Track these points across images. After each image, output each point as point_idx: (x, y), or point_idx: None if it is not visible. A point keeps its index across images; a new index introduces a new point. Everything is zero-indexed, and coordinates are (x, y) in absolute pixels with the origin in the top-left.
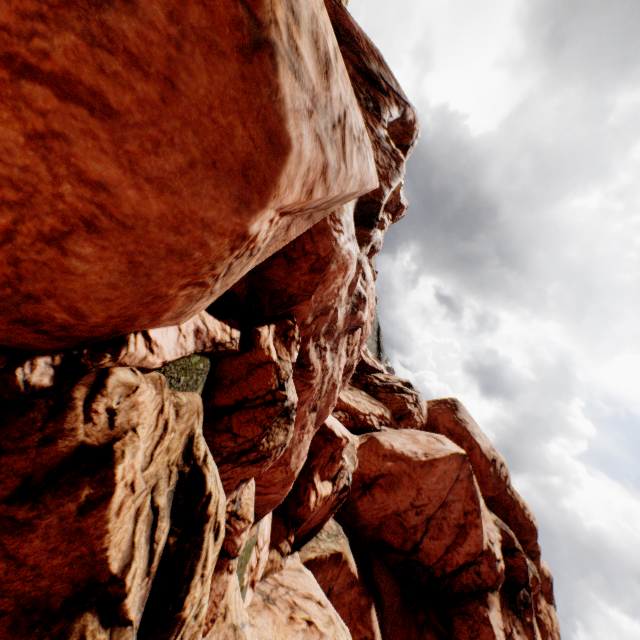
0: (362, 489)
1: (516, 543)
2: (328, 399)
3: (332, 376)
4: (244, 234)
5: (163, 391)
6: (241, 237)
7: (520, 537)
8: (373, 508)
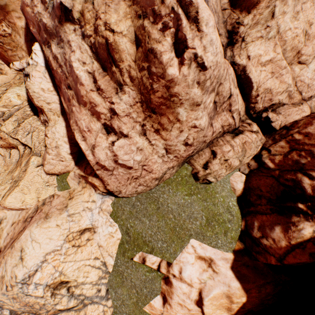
0: None
1: None
2: (74, 79)
3: (67, 60)
4: None
5: (19, 74)
6: None
7: None
8: None
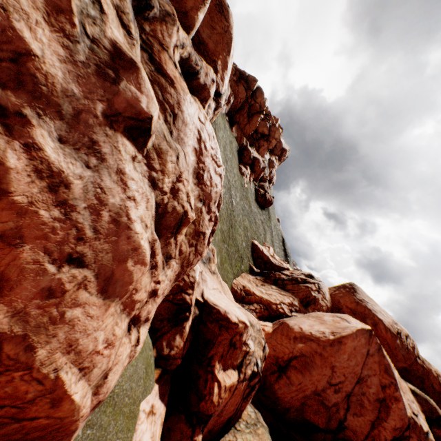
0: (278, 372)
1: (439, 412)
2: (116, 248)
3: (104, 203)
4: None
5: None
6: None
7: (440, 405)
8: (291, 390)
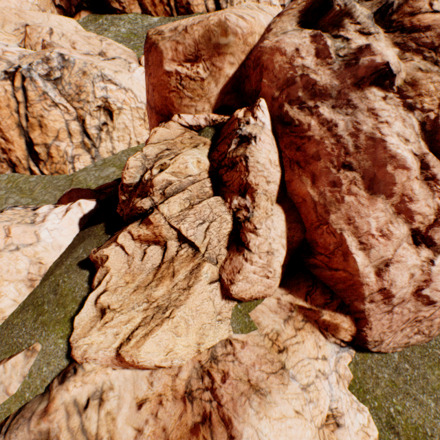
0: None
1: None
2: (373, 157)
3: (359, 131)
4: (167, 72)
5: (188, 132)
6: (167, 73)
7: None
8: None
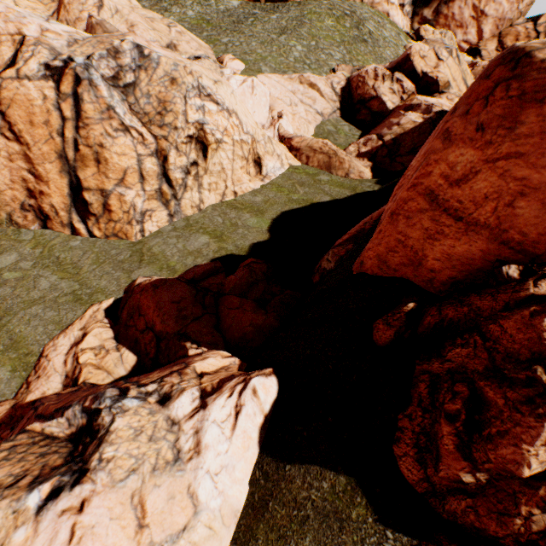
0: None
1: None
2: None
3: None
4: None
5: None
6: None
7: None
8: None
